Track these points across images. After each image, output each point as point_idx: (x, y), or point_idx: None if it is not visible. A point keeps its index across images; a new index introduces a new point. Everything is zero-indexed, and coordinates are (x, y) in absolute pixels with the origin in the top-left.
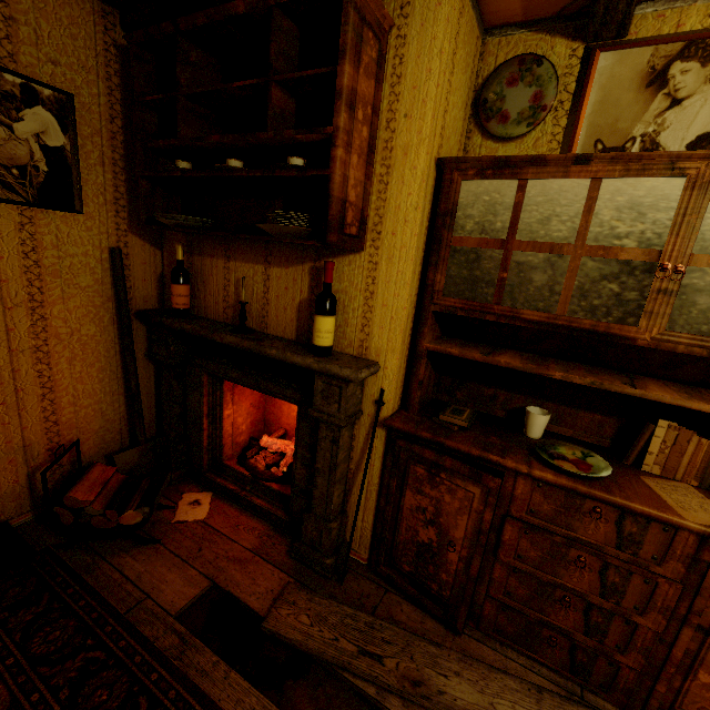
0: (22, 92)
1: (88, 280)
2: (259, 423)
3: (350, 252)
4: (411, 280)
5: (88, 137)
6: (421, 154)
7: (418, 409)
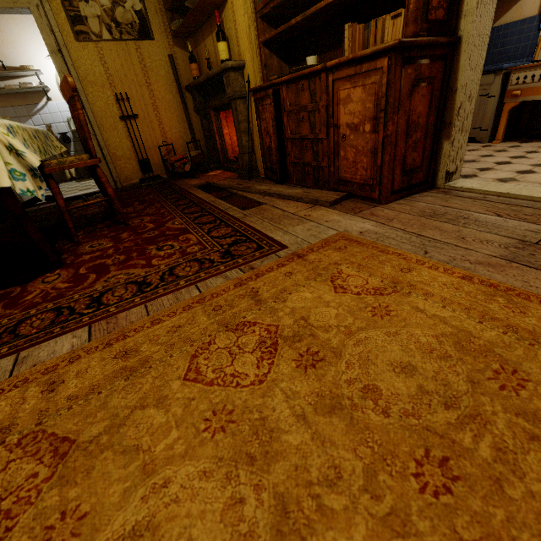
0: None
1: (163, 72)
2: None
3: (226, 3)
4: (242, 3)
5: (149, 1)
6: None
7: None
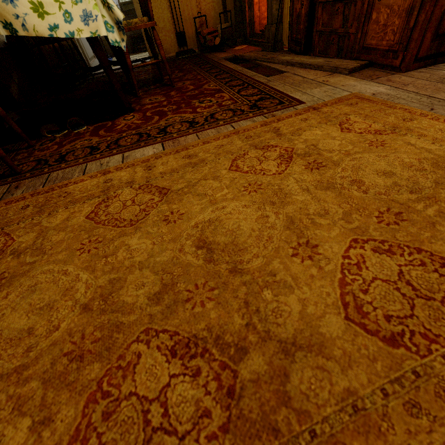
0: None
1: None
2: None
3: None
4: None
5: None
6: None
7: None
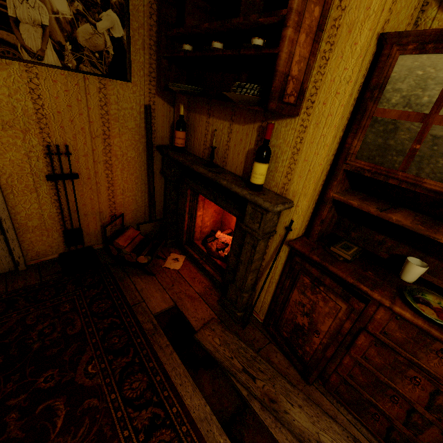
0: (101, 0)
1: (132, 124)
2: (217, 222)
3: (287, 116)
4: (330, 142)
5: (136, 29)
6: (363, 30)
7: (317, 239)
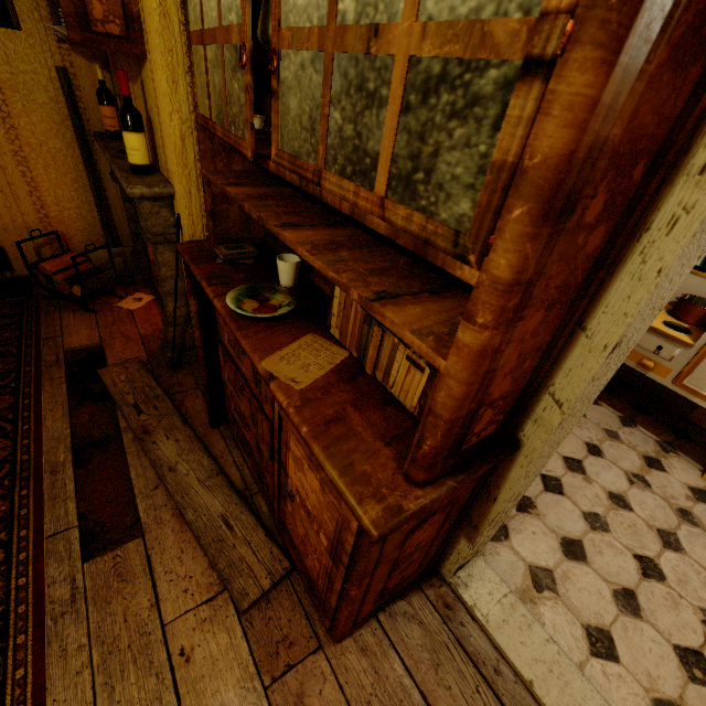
0: None
1: (43, 97)
2: None
3: (145, 60)
4: (168, 91)
5: None
6: None
7: (223, 243)
